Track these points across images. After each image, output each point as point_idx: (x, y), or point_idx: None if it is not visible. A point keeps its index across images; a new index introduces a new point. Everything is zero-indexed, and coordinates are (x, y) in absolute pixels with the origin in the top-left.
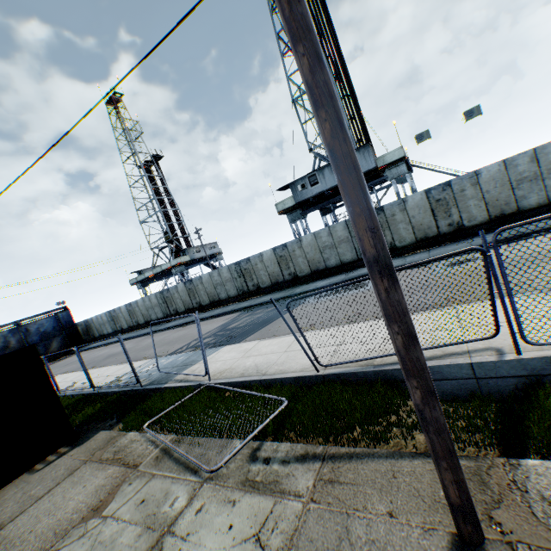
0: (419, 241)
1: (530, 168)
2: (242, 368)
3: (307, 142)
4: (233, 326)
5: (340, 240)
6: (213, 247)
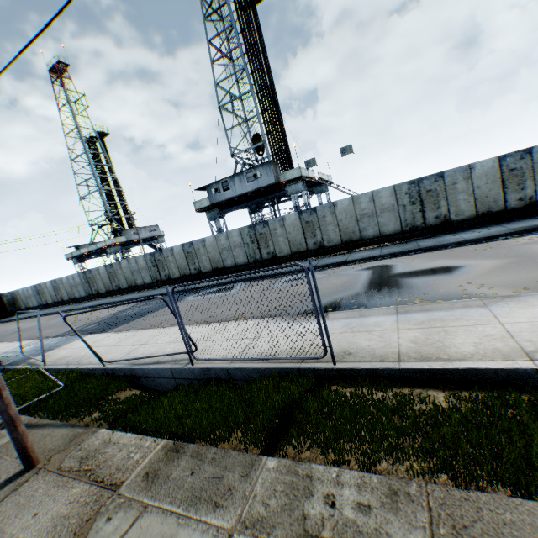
0: (293, 254)
1: (370, 206)
2: (75, 356)
3: (230, 148)
4: (122, 315)
5: (235, 245)
6: (154, 230)
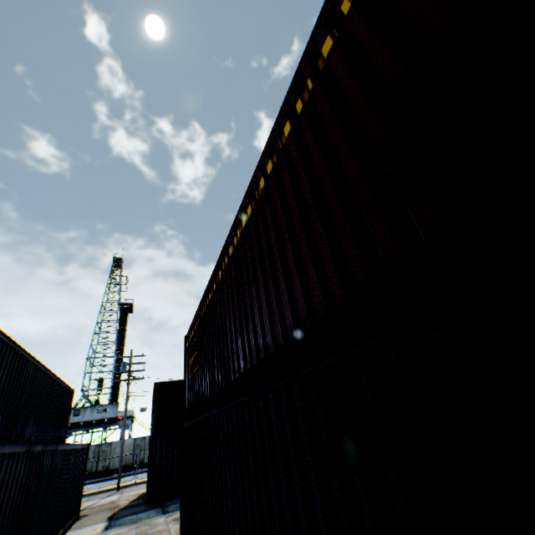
0: (123, 466)
1: None
2: None
3: (84, 384)
4: None
5: None
6: None
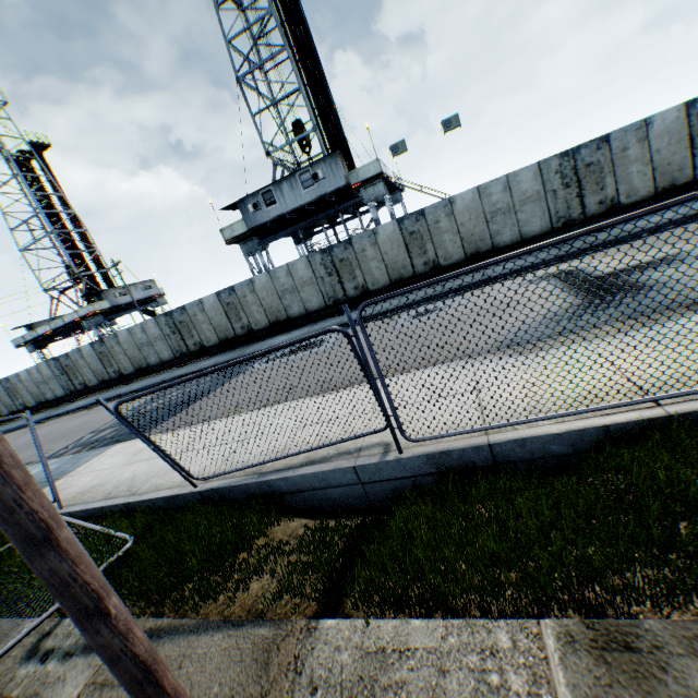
0: (394, 283)
1: (505, 198)
2: (115, 483)
3: (263, 142)
4: (150, 408)
5: (303, 282)
6: (150, 287)
